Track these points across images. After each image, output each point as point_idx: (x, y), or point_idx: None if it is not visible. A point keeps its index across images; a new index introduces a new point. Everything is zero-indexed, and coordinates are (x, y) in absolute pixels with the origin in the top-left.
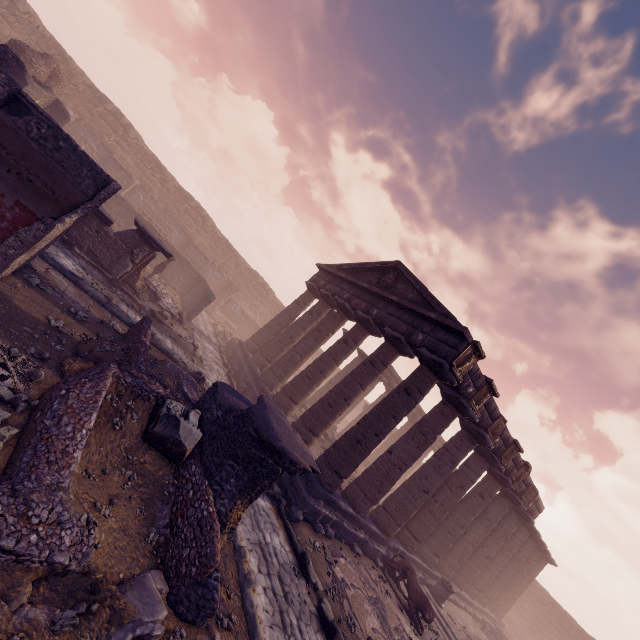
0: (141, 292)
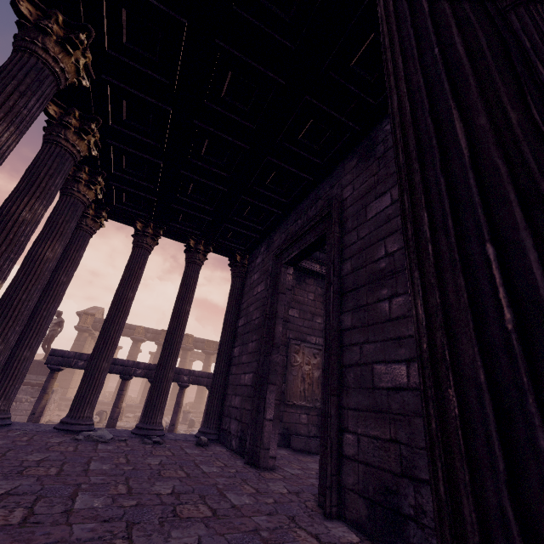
0: None
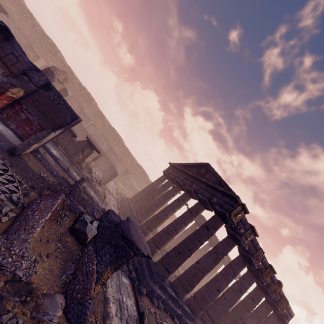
0: (84, 168)
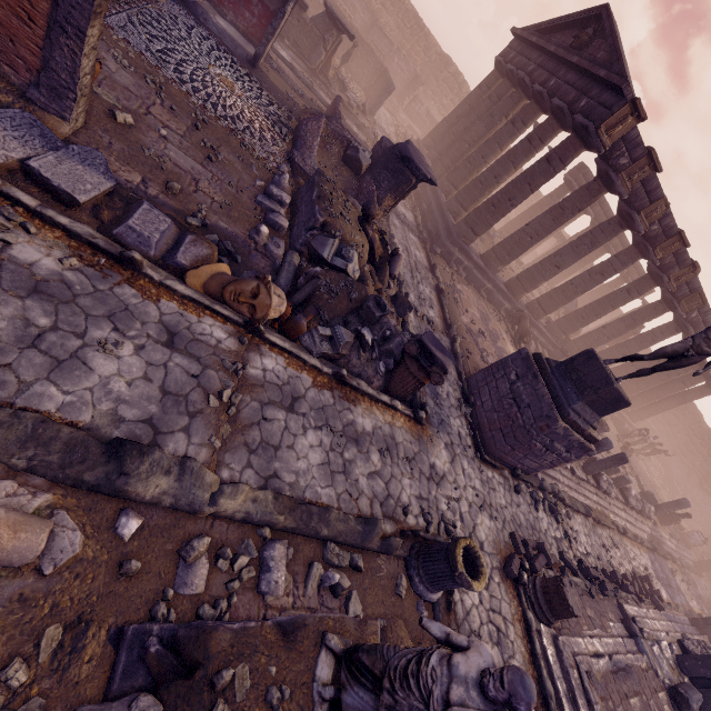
0: (333, 82)
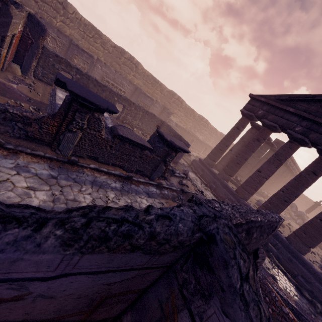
0: (167, 175)
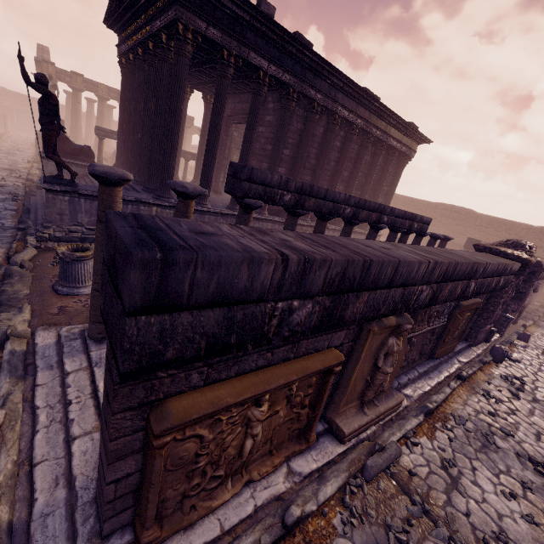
0: None
